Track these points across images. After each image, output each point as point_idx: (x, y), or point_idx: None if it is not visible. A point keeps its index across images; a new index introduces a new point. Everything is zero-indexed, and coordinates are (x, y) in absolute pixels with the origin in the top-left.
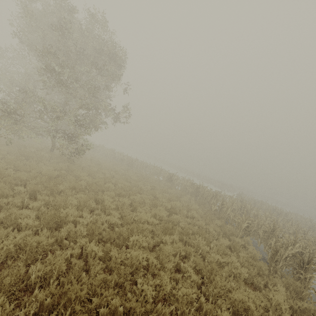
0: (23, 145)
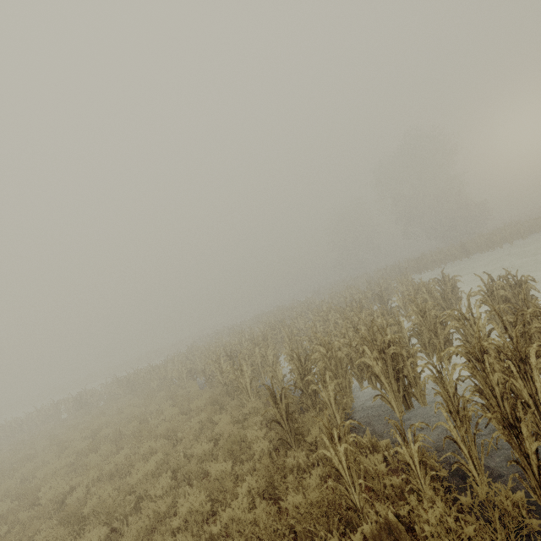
0: None
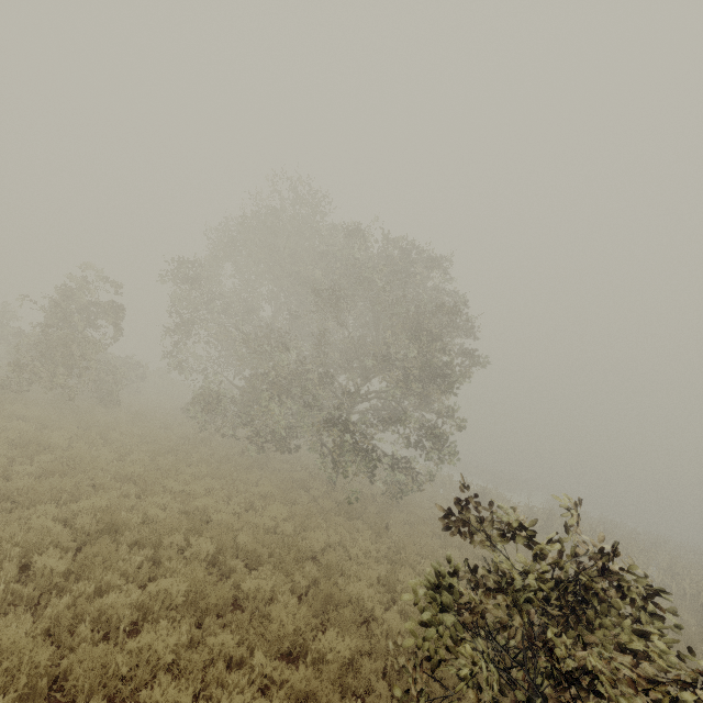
0: (302, 482)
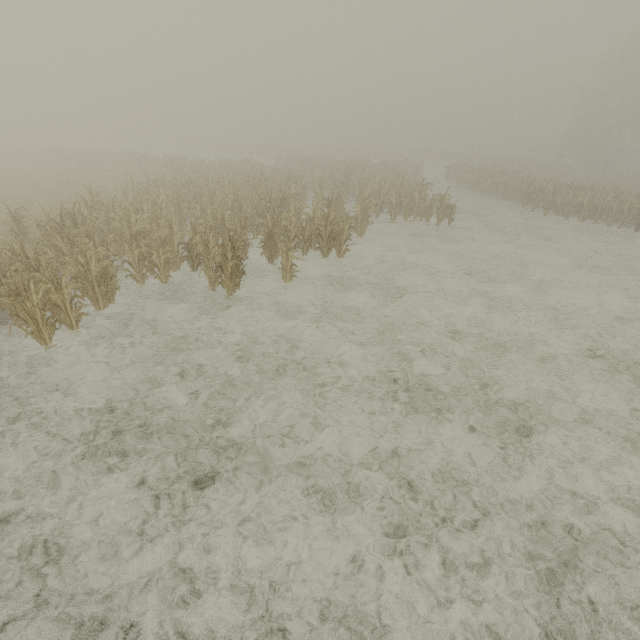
0: None
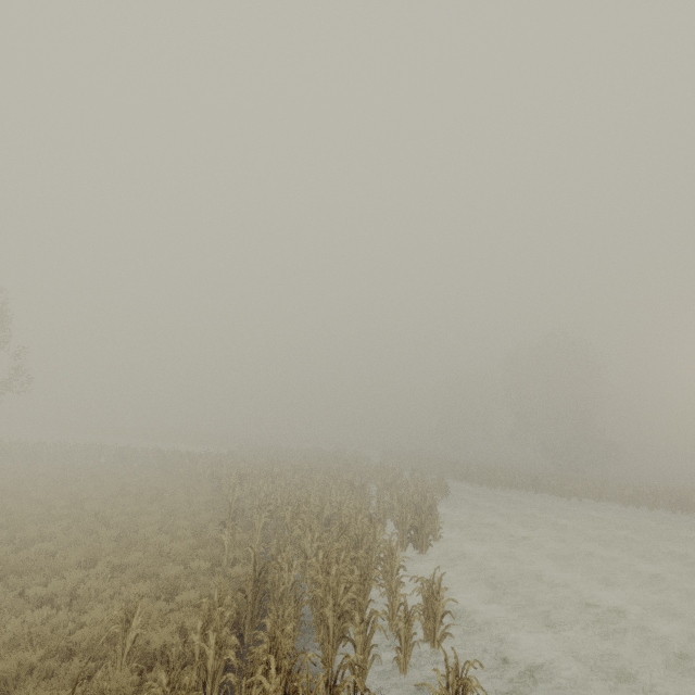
0: None
